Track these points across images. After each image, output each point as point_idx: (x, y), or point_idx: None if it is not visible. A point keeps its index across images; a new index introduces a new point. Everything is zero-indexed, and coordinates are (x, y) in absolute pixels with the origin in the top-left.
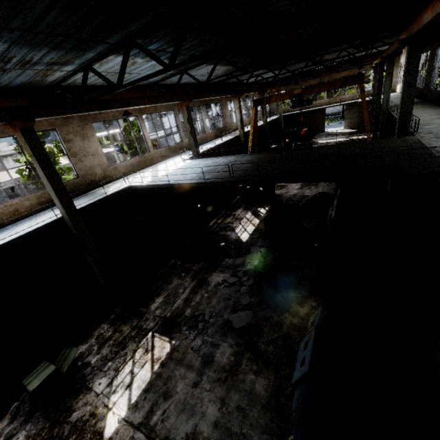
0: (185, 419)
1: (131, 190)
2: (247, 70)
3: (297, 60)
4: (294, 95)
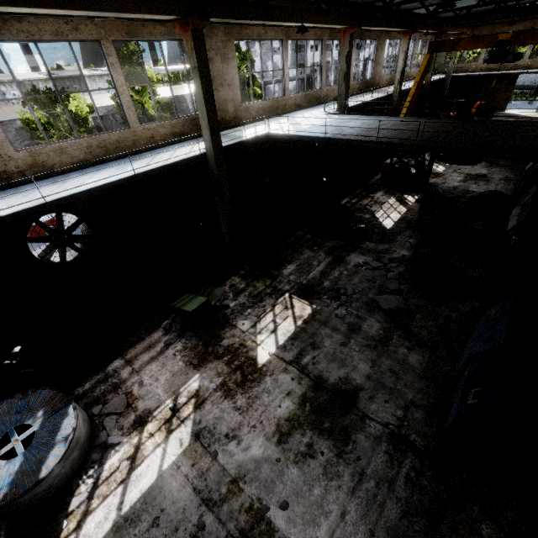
0: (336, 367)
1: (256, 142)
2: None
3: None
4: (497, 43)
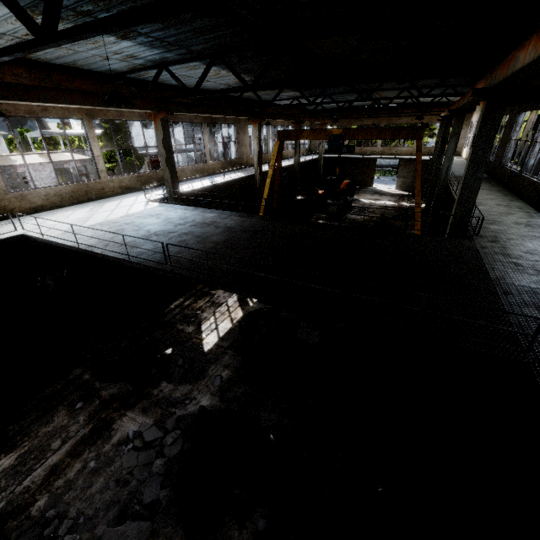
0: None
1: None
2: (253, 85)
3: (346, 90)
4: (332, 136)
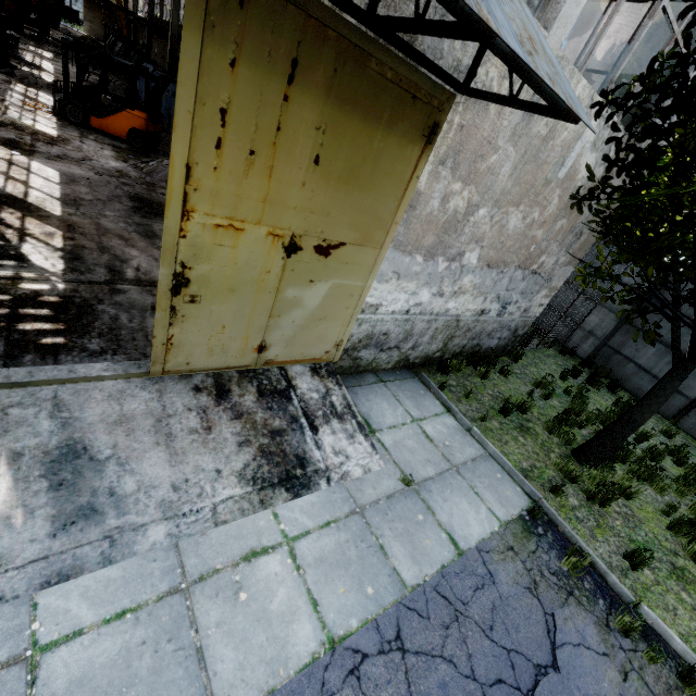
0: None
1: None
2: None
3: None
4: None
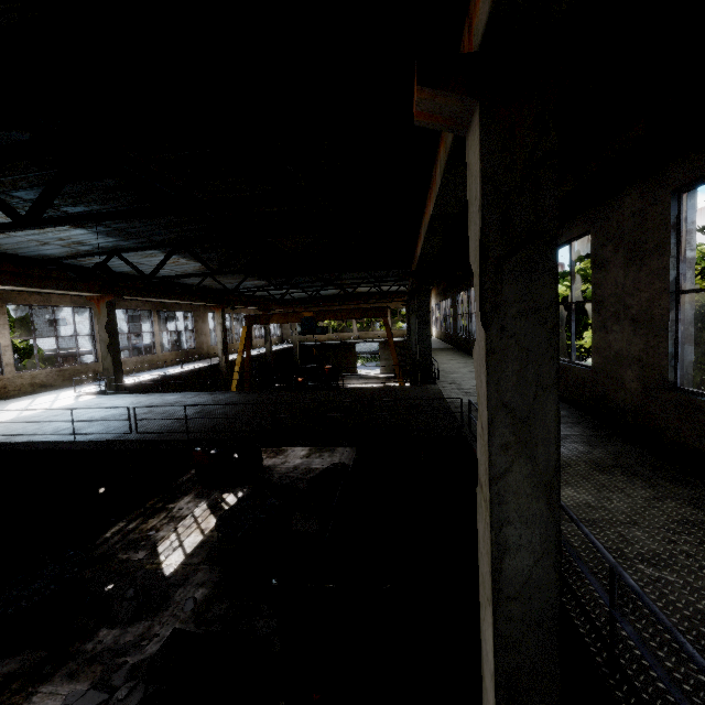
0: None
1: None
2: (219, 269)
3: (312, 279)
4: (304, 319)
